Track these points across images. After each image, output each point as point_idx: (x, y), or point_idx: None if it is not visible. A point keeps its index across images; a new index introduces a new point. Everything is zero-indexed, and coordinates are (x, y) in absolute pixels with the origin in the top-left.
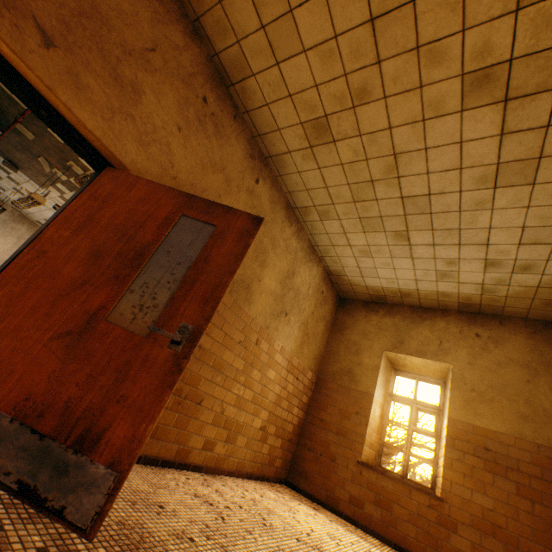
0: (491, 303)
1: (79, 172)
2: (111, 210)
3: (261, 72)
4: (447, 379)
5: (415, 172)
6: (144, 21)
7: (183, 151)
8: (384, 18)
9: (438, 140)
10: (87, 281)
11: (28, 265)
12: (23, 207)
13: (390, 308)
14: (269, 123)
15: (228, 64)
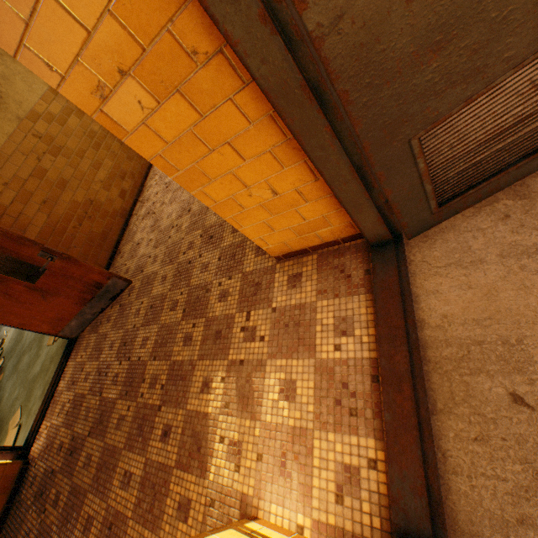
0: None
1: None
2: None
3: None
4: None
5: None
6: None
7: None
8: None
9: None
10: (6, 293)
11: None
12: None
13: None
14: None
15: None
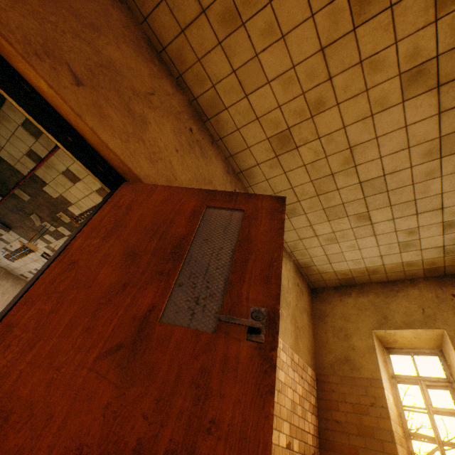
0: (454, 262)
1: (67, 221)
2: (137, 214)
3: (233, 105)
4: (443, 347)
5: (369, 158)
6: (145, 75)
7: (181, 167)
8: (331, 46)
9: (386, 128)
10: (128, 283)
11: (58, 278)
12: (15, 258)
13: (360, 288)
14: (240, 144)
15: (204, 104)
